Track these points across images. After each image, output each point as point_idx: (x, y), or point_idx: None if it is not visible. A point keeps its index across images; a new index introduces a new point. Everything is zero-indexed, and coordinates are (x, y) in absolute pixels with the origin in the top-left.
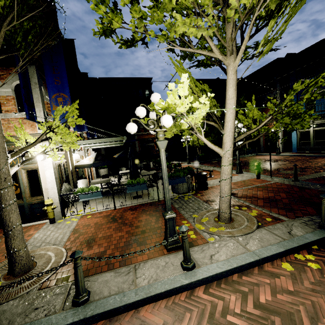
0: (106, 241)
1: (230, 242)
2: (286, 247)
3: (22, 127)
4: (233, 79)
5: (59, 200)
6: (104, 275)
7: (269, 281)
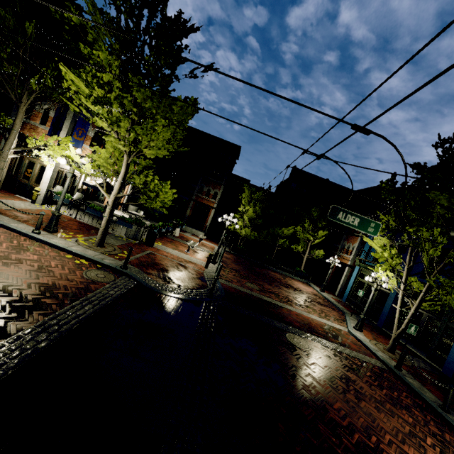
0: (34, 217)
1: (72, 244)
2: (83, 254)
3: (43, 138)
4: (125, 160)
5: (45, 192)
6: (7, 217)
7: (51, 251)
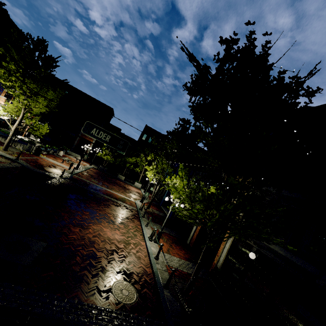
0: None
1: None
2: None
3: None
4: (23, 111)
5: None
6: None
7: None
